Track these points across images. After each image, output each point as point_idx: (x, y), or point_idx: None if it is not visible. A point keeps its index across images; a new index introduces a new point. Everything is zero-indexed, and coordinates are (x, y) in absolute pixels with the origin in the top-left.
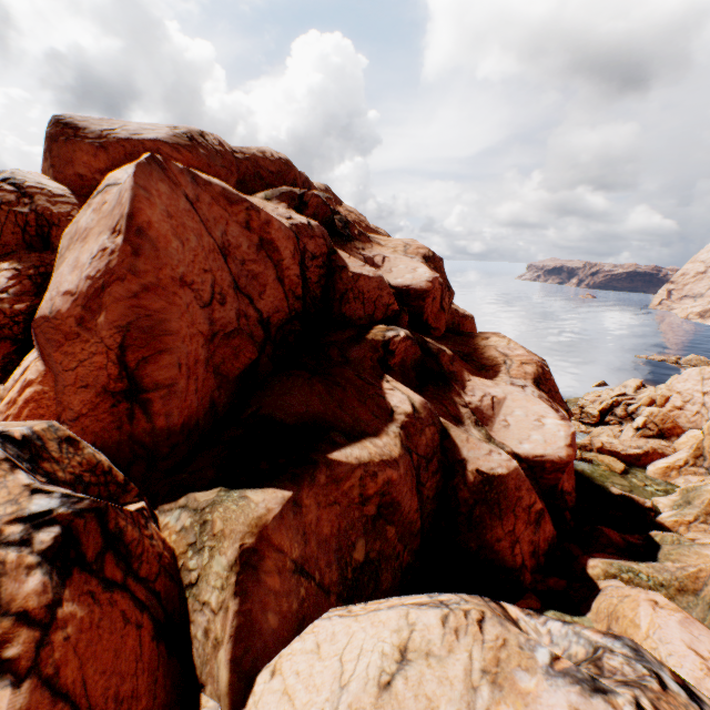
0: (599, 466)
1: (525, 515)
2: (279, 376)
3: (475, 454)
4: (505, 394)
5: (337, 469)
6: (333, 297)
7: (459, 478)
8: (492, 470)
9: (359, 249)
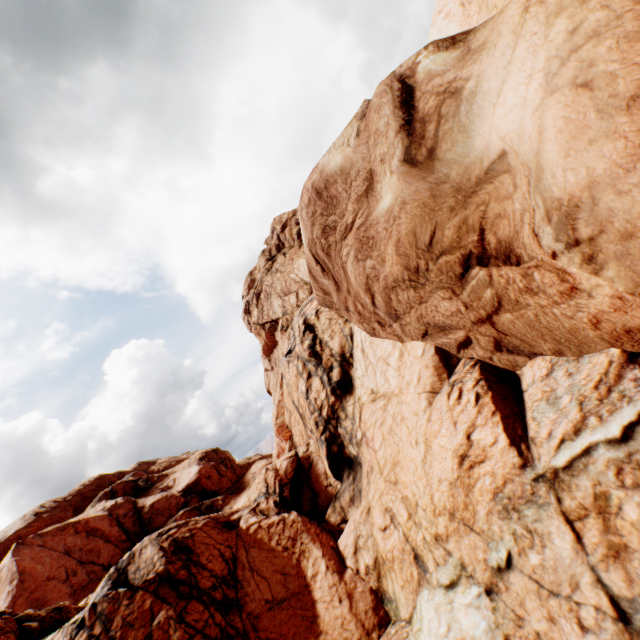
0: None
1: None
2: None
3: None
4: None
5: None
6: (147, 524)
7: None
8: None
9: (160, 485)
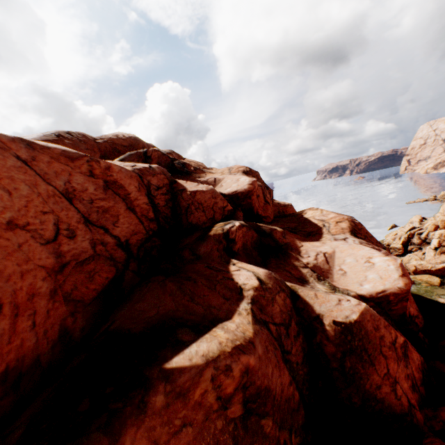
0: (421, 284)
1: (392, 352)
2: (140, 286)
3: (327, 307)
4: (333, 248)
5: (180, 379)
6: (180, 213)
7: (321, 334)
8: (347, 319)
9: (196, 177)
